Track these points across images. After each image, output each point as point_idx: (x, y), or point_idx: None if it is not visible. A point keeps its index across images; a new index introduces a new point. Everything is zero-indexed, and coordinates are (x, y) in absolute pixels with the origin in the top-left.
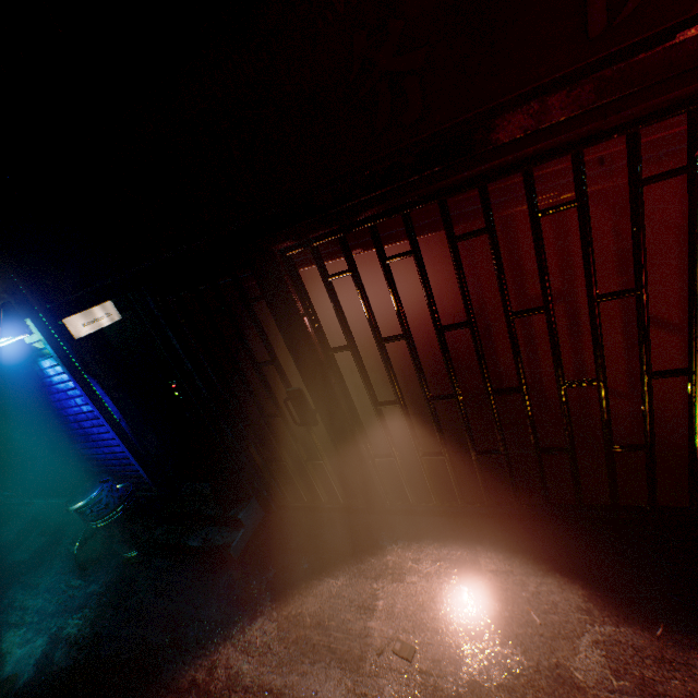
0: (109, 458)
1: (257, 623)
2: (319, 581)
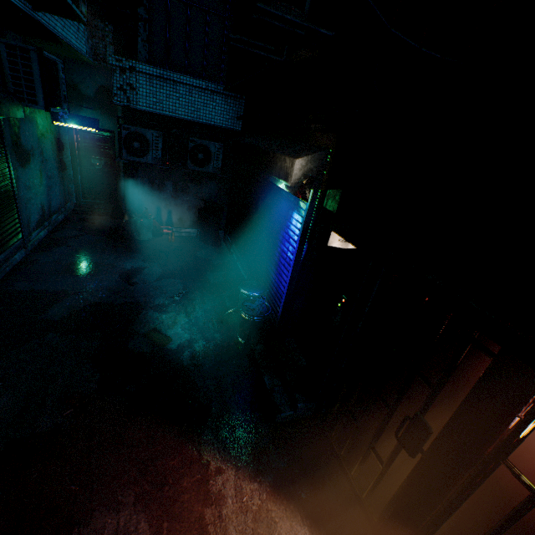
0: (274, 284)
1: (253, 484)
2: (301, 521)
